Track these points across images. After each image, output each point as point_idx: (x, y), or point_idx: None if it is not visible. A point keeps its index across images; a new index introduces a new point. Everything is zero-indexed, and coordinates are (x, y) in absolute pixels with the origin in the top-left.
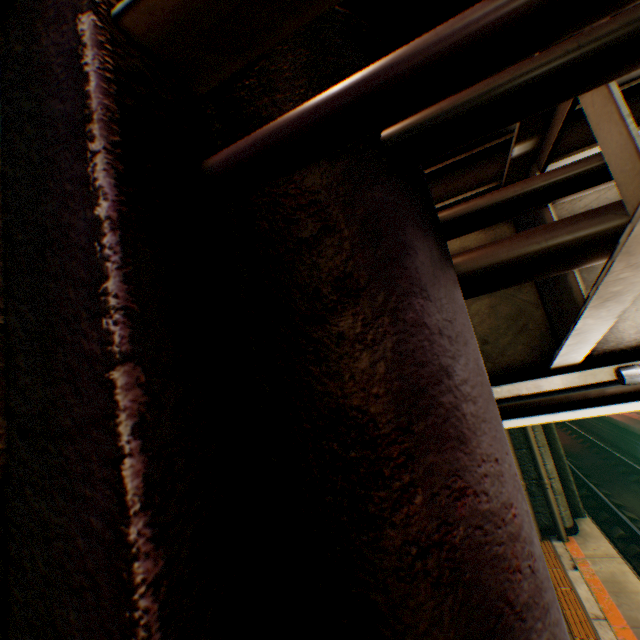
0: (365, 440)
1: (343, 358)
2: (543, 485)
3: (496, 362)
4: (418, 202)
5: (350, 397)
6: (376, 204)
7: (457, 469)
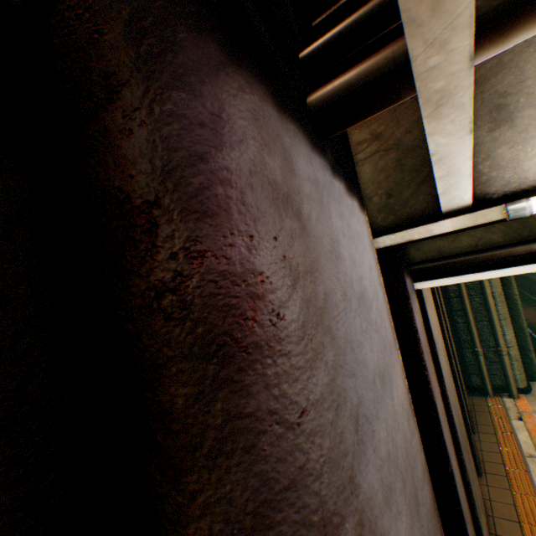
0: (123, 214)
1: (109, 149)
2: (499, 352)
3: (398, 214)
4: (202, 3)
5: (113, 180)
6: (144, 4)
7: (200, 237)
